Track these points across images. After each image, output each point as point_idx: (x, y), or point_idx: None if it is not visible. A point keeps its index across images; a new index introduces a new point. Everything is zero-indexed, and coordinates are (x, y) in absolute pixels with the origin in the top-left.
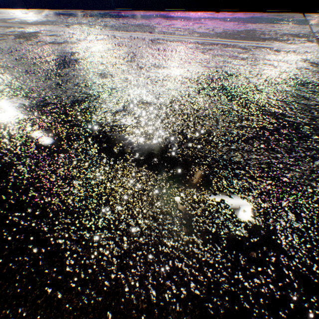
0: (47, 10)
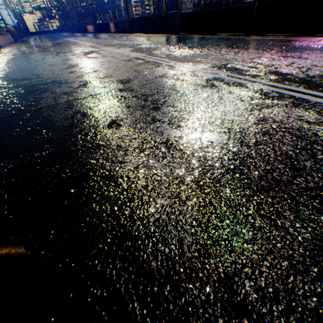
0: (140, 35)
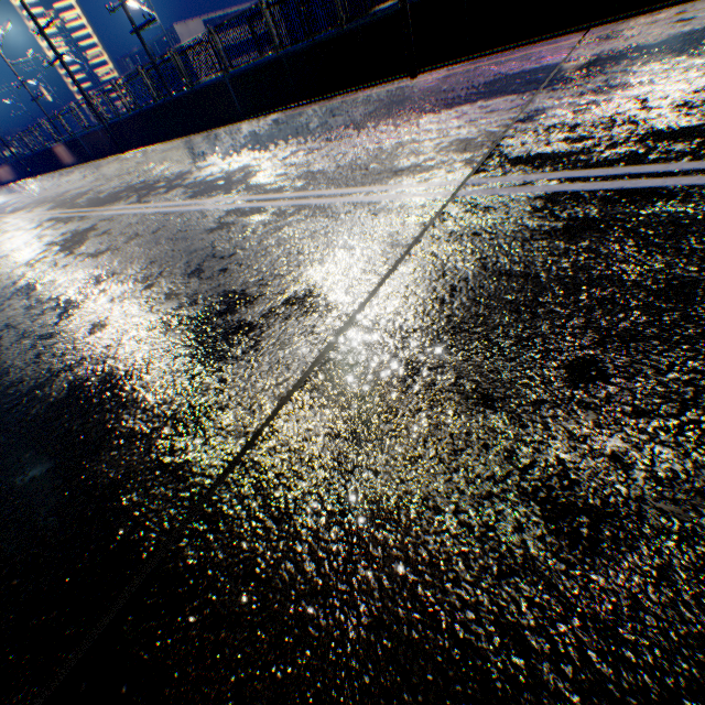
0: (148, 149)
